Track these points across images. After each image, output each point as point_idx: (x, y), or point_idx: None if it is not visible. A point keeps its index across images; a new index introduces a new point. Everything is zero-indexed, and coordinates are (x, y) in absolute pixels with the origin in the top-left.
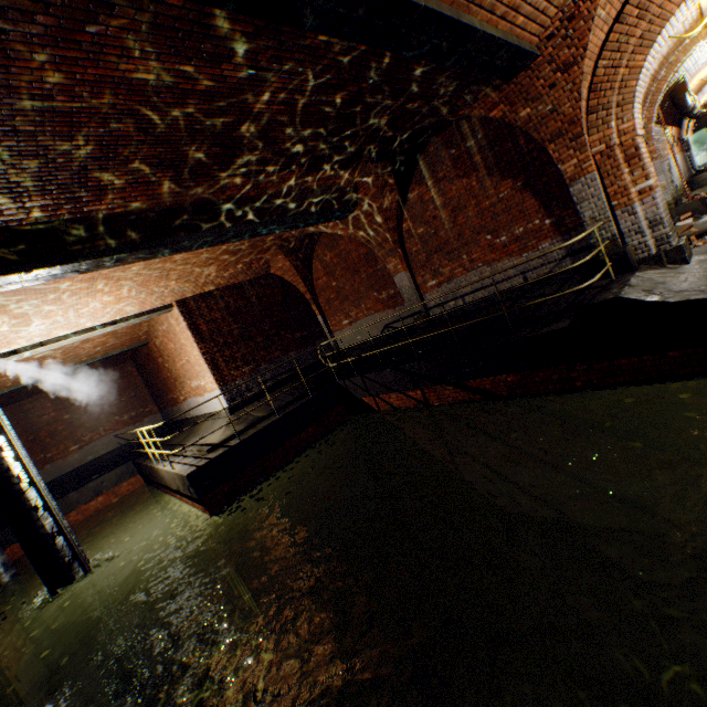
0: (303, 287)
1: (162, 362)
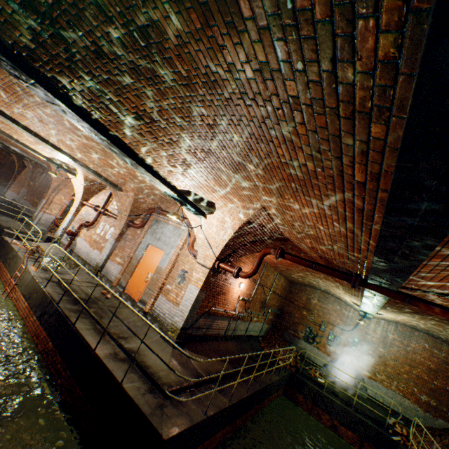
0: (18, 168)
1: None
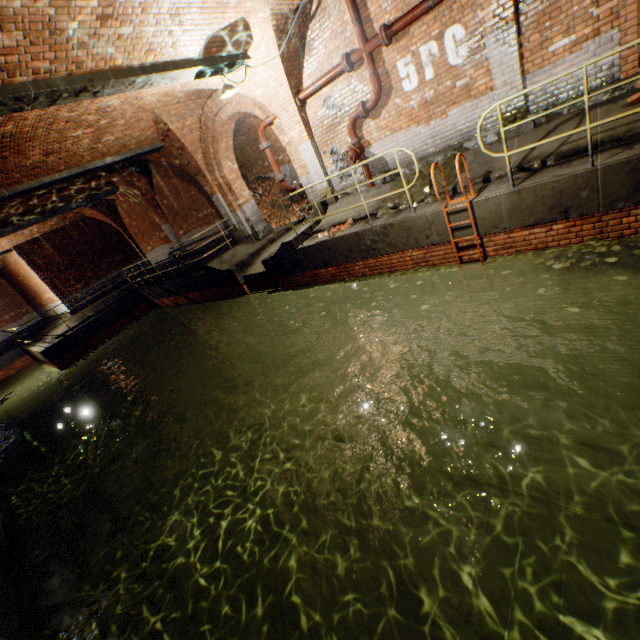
0: (115, 225)
1: (22, 280)
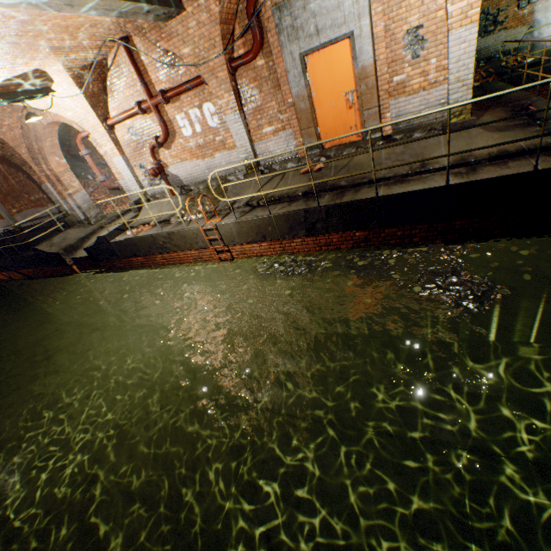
0: None
1: None
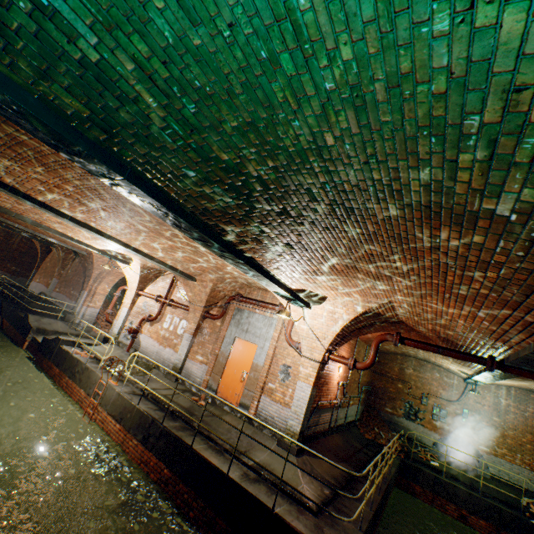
0: (41, 255)
1: None
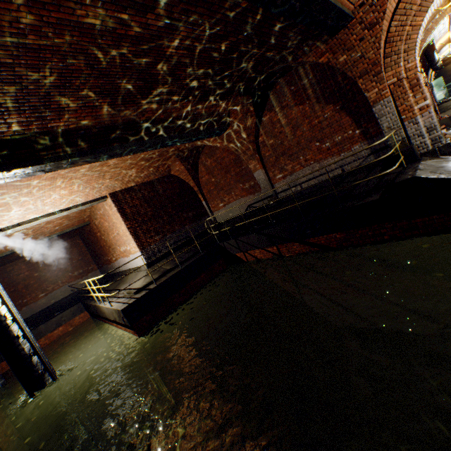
0: (192, 183)
1: (100, 236)
